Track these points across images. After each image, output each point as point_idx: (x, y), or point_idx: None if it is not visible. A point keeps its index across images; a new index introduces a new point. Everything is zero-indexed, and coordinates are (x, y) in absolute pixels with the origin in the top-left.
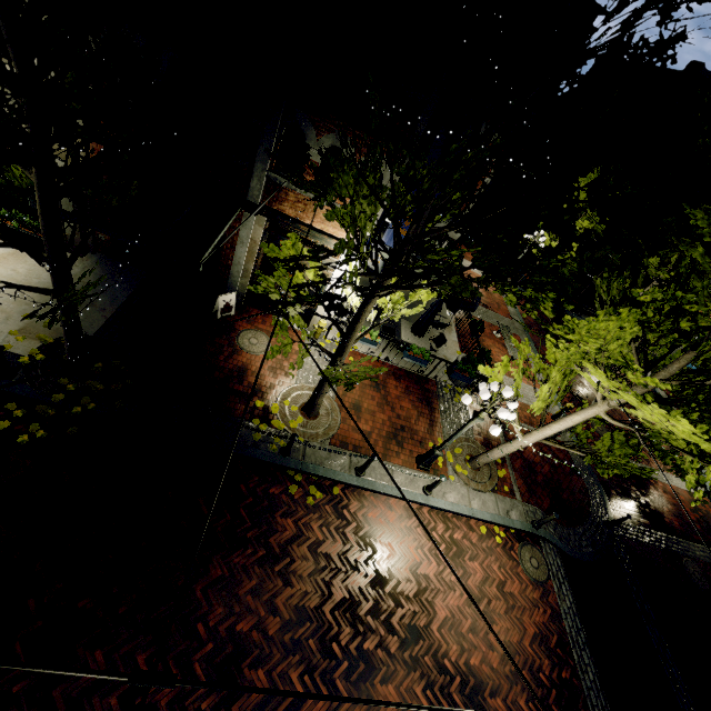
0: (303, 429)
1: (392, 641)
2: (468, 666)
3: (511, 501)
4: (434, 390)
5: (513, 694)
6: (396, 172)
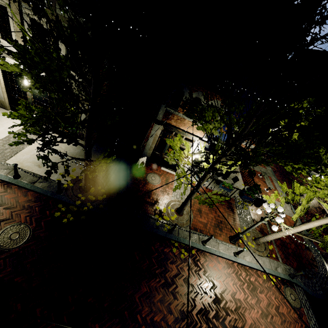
0: (177, 220)
1: None
2: None
3: (277, 262)
4: (234, 203)
5: None
6: (230, 110)
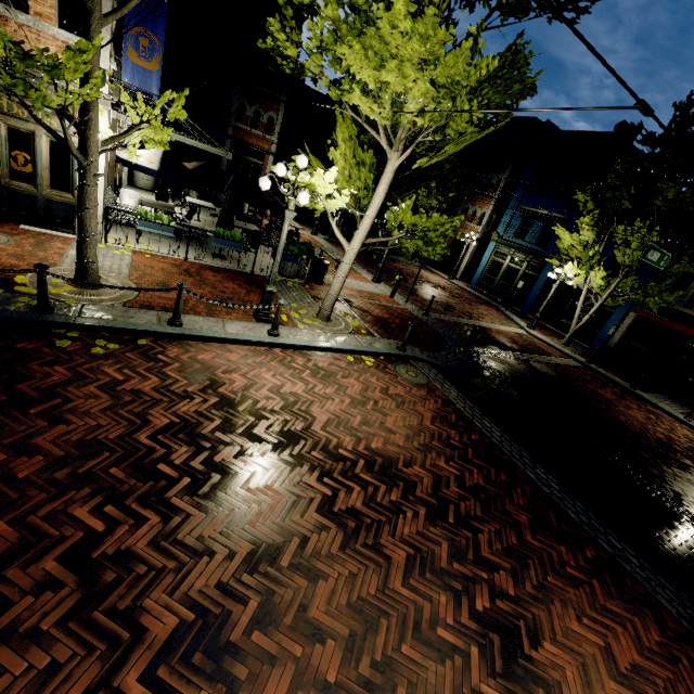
0: (76, 295)
1: (260, 448)
2: (370, 450)
3: (372, 338)
4: (264, 280)
5: (430, 460)
6: None
